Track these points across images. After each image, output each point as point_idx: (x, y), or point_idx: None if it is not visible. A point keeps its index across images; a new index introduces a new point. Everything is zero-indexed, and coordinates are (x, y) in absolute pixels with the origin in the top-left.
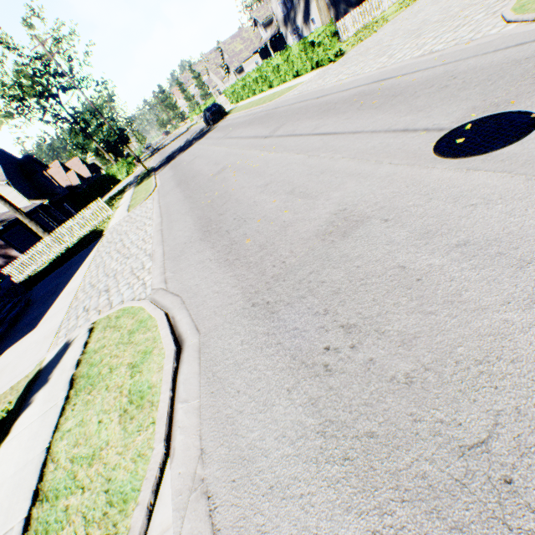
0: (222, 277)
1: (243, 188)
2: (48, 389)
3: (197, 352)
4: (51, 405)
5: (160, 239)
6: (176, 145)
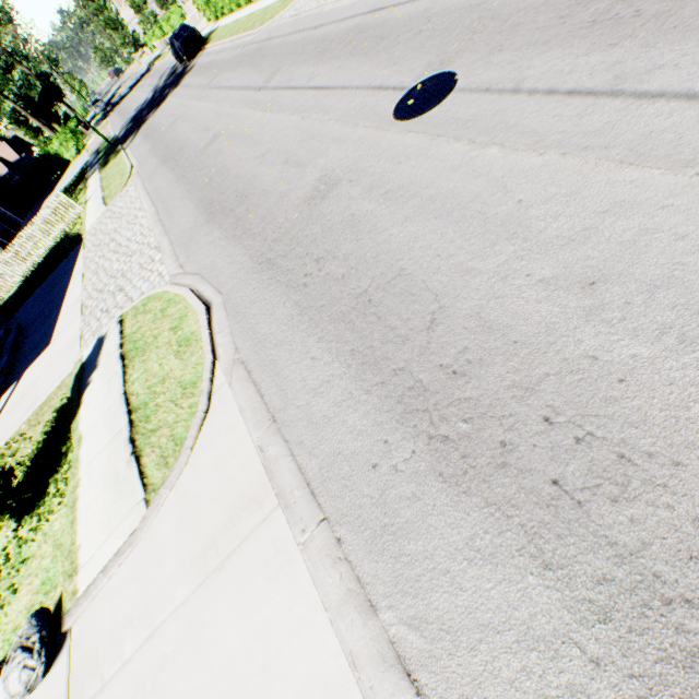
0: (234, 251)
1: (241, 161)
2: (101, 370)
3: (223, 306)
4: (112, 376)
5: (163, 230)
6: (140, 96)
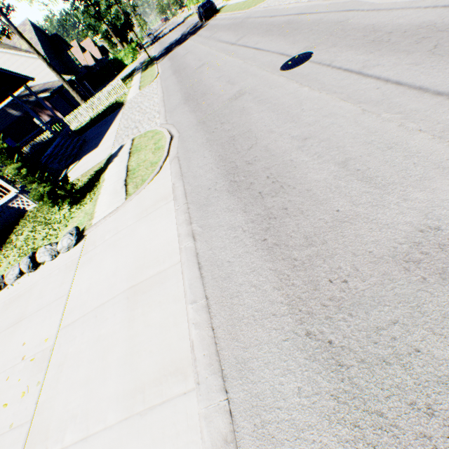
0: (191, 117)
1: (209, 78)
2: (119, 157)
3: (178, 137)
4: (123, 159)
5: (163, 105)
6: (174, 36)
